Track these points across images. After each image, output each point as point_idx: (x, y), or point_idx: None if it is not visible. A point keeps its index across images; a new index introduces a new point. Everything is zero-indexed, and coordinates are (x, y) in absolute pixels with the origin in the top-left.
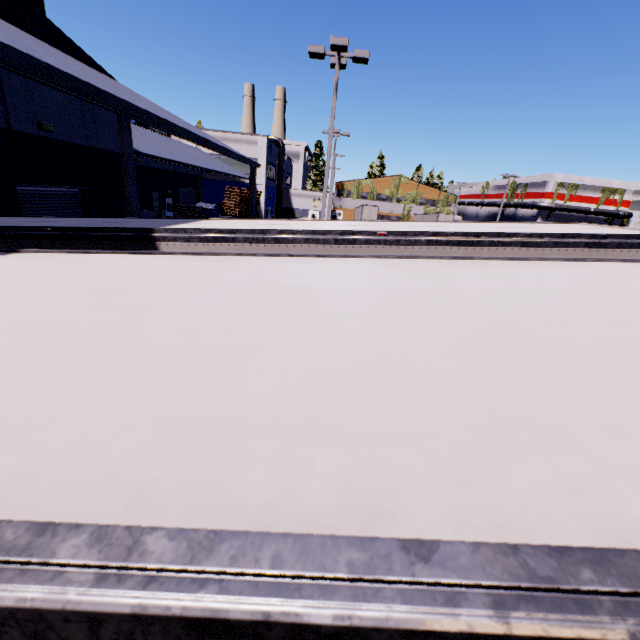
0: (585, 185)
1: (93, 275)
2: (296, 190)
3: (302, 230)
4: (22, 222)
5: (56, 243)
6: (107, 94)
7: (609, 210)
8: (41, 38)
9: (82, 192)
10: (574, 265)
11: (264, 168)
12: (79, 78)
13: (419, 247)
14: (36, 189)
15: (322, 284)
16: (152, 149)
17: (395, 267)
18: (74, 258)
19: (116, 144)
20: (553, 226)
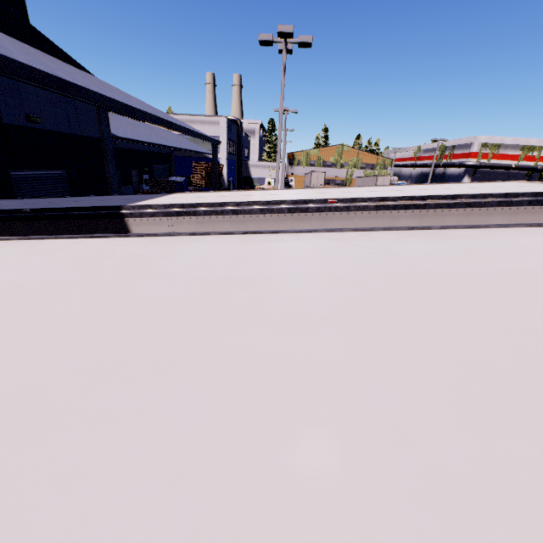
0: (506, 144)
1: (35, 269)
2: (253, 162)
3: (257, 201)
4: (8, 205)
5: (35, 223)
6: (73, 85)
7: (528, 165)
8: (26, 42)
9: (68, 173)
10: (541, 232)
11: (225, 144)
12: (44, 71)
13: (368, 212)
14: (28, 173)
15: (276, 272)
16: (128, 133)
17: (352, 243)
18: (30, 246)
19: (96, 130)
20: (491, 185)
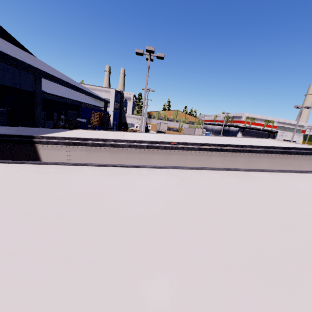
0: (257, 118)
1: None
2: (128, 114)
3: (127, 140)
4: None
5: None
6: (10, 56)
7: (268, 129)
8: None
9: (8, 111)
10: (305, 177)
11: (113, 103)
12: None
13: (194, 151)
14: None
15: (133, 212)
16: (53, 91)
17: (191, 181)
18: None
19: (32, 87)
20: (258, 140)
